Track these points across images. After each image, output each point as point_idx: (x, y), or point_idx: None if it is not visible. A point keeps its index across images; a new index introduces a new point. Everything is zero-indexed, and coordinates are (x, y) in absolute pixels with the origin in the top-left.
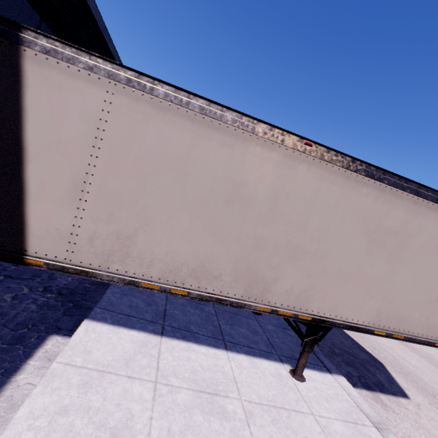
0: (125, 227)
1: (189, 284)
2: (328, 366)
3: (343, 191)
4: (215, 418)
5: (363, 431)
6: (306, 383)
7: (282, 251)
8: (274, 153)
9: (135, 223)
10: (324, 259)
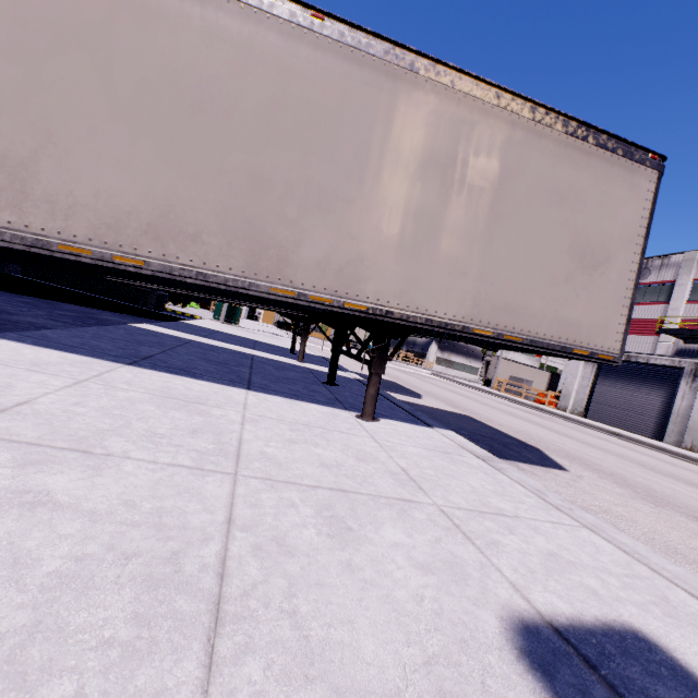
0: (13, 147)
1: (147, 250)
2: (430, 423)
3: (387, 98)
4: (180, 412)
5: (457, 458)
6: (381, 425)
7: (300, 196)
8: (261, 29)
9: (29, 140)
10: (373, 211)
